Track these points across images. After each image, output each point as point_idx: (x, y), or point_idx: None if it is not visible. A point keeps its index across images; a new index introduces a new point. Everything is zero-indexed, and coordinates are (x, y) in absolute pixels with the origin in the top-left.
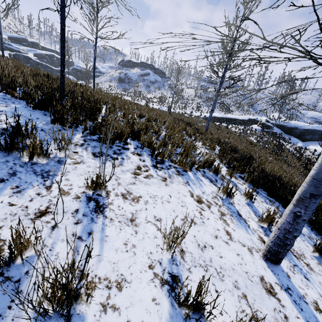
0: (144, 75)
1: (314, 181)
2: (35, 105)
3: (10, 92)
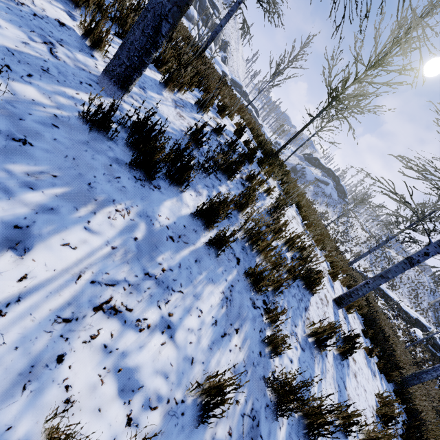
0: (322, 182)
1: (387, 270)
2: (264, 152)
3: (255, 137)
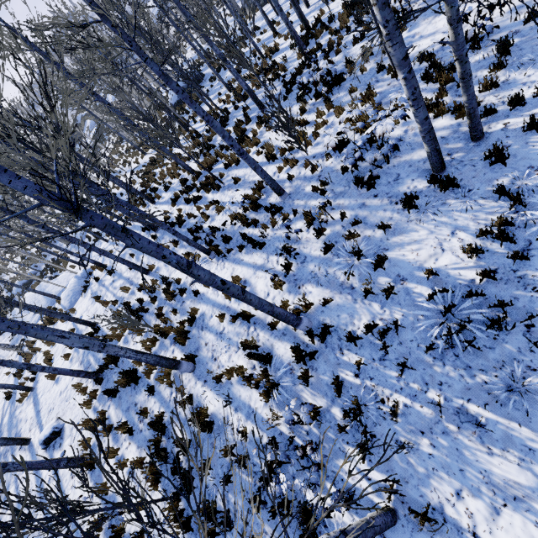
0: None
1: None
2: None
3: None
